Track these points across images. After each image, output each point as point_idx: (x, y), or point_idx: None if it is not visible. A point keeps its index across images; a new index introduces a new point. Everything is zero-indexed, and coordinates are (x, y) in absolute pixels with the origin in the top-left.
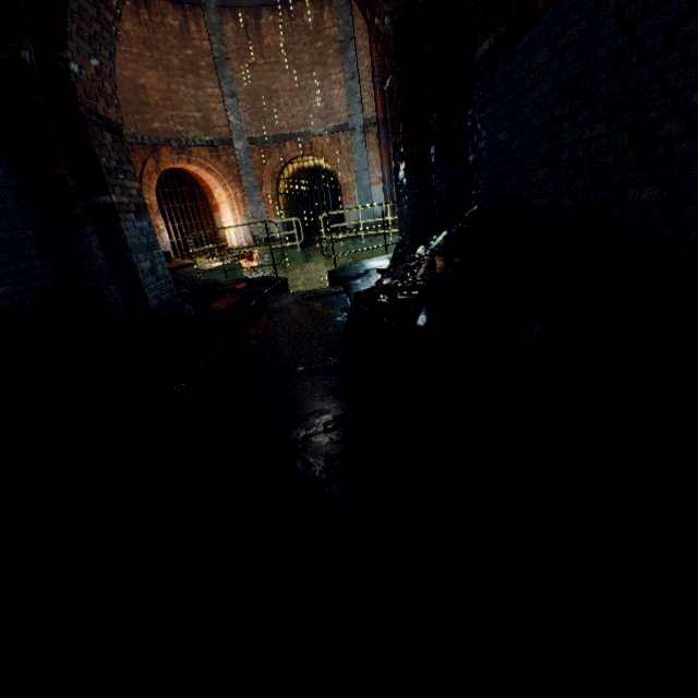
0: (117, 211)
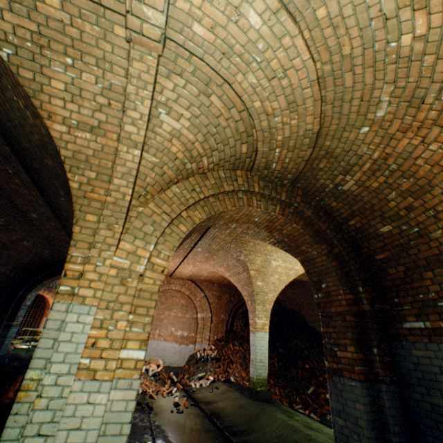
0: (12, 326)
